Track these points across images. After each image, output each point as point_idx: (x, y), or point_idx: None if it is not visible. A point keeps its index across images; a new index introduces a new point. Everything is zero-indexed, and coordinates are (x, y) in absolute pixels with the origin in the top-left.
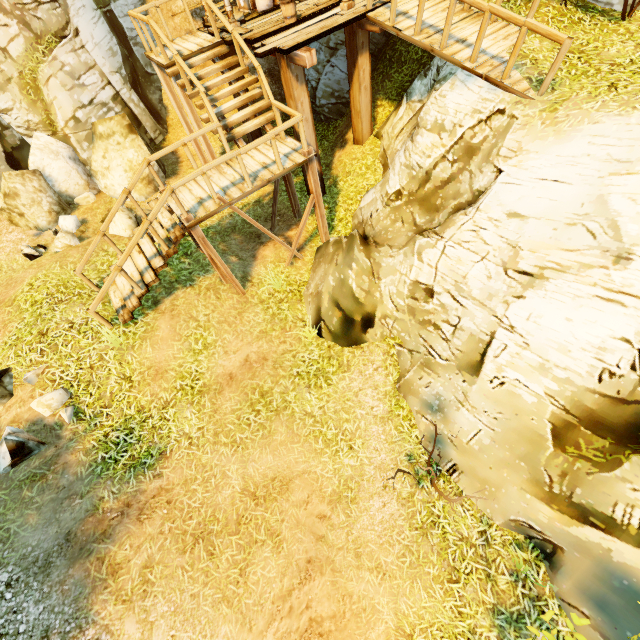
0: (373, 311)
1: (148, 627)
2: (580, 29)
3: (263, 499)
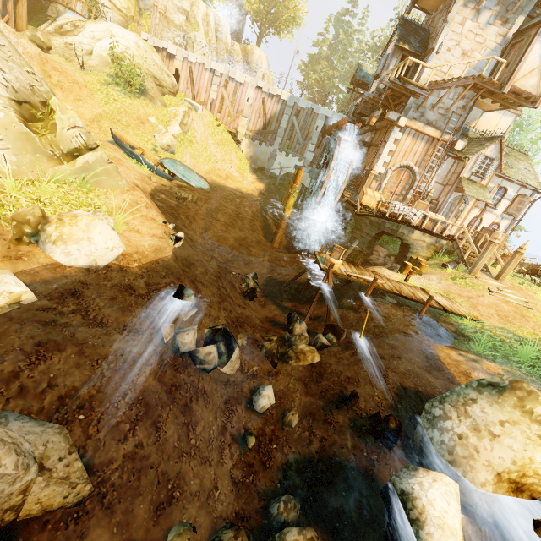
0: (51, 46)
1: None
2: None
3: None
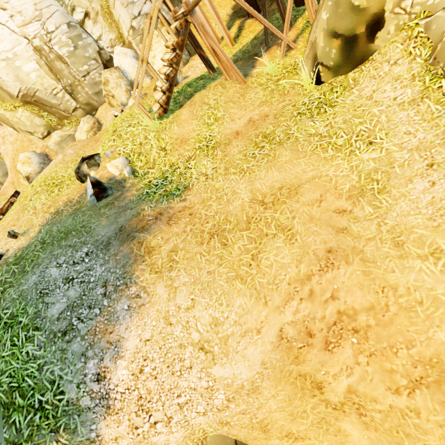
0: (380, 8)
1: (173, 290)
2: None
3: (271, 204)
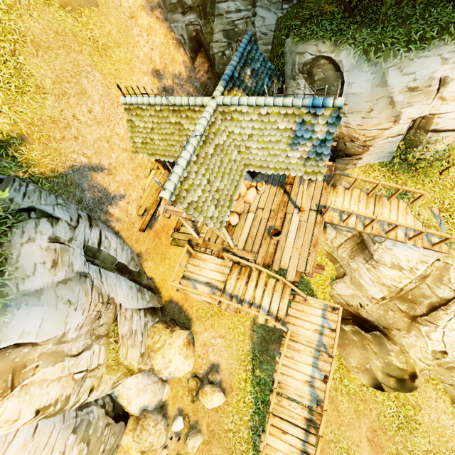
0: (414, 370)
1: None
2: (428, 188)
3: None
